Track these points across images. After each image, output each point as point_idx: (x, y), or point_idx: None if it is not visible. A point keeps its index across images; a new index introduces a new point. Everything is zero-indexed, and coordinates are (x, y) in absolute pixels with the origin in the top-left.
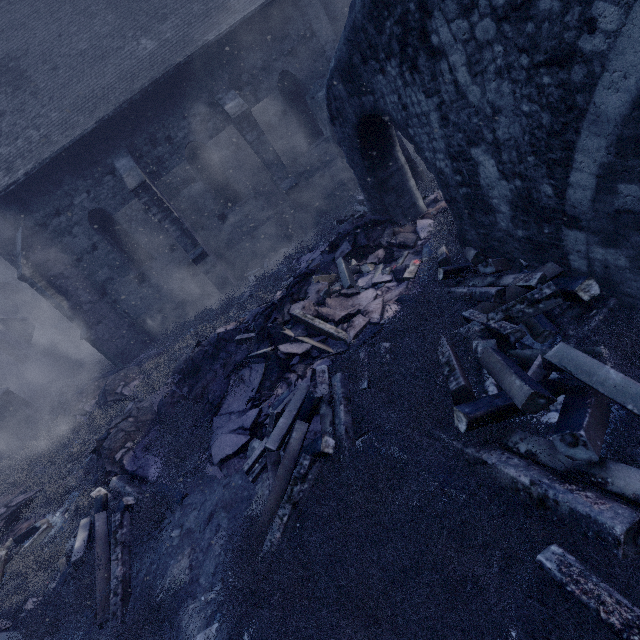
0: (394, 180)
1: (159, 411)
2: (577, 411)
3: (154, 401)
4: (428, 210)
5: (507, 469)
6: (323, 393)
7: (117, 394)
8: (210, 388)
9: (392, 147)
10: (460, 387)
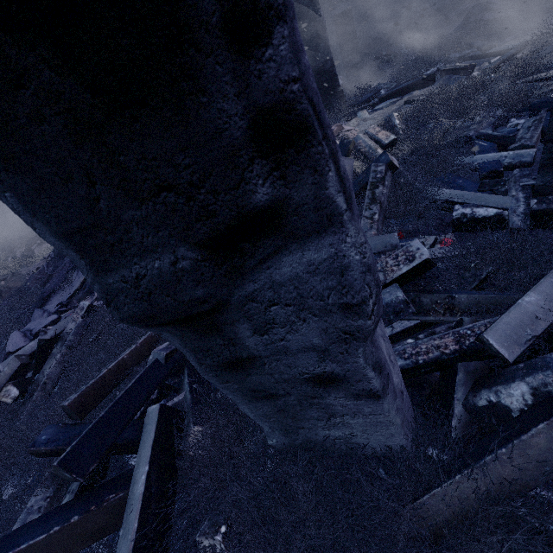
0: None
1: (27, 282)
2: (72, 511)
3: (31, 271)
4: None
5: (15, 526)
6: (67, 332)
7: (31, 250)
8: (53, 278)
9: None
10: (65, 406)
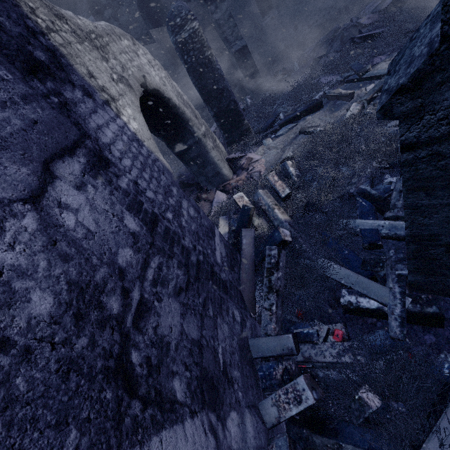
0: (193, 152)
1: None
2: None
3: None
4: (231, 179)
5: None
6: None
7: None
8: None
9: (184, 123)
10: None
